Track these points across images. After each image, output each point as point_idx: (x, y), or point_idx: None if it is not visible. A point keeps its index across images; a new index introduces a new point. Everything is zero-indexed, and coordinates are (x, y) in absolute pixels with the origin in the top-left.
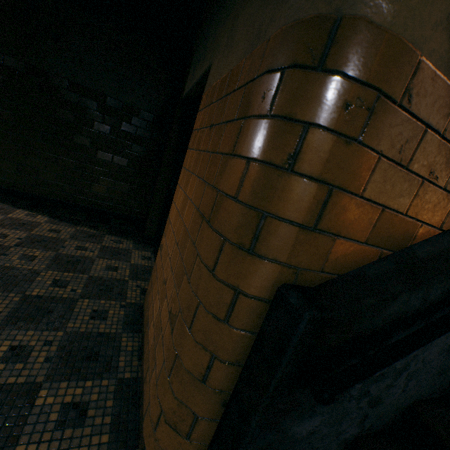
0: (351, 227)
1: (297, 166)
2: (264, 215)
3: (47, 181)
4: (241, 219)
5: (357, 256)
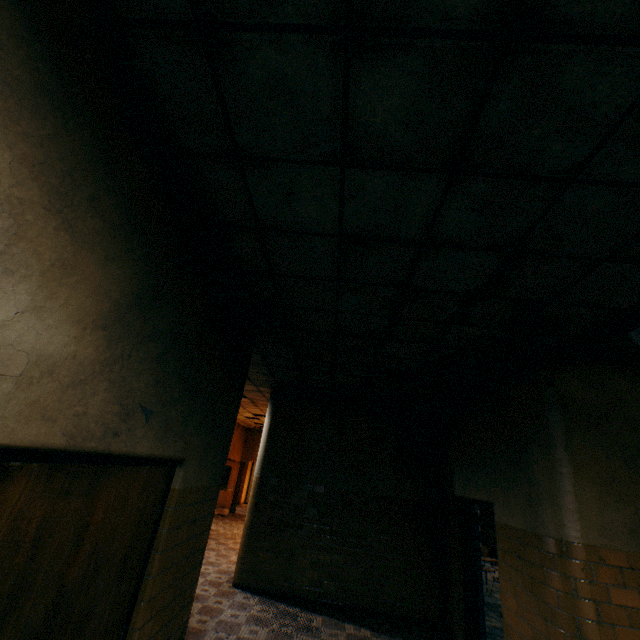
0: (617, 619)
1: (577, 594)
2: (576, 617)
3: (350, 585)
4: (567, 619)
5: (632, 636)
